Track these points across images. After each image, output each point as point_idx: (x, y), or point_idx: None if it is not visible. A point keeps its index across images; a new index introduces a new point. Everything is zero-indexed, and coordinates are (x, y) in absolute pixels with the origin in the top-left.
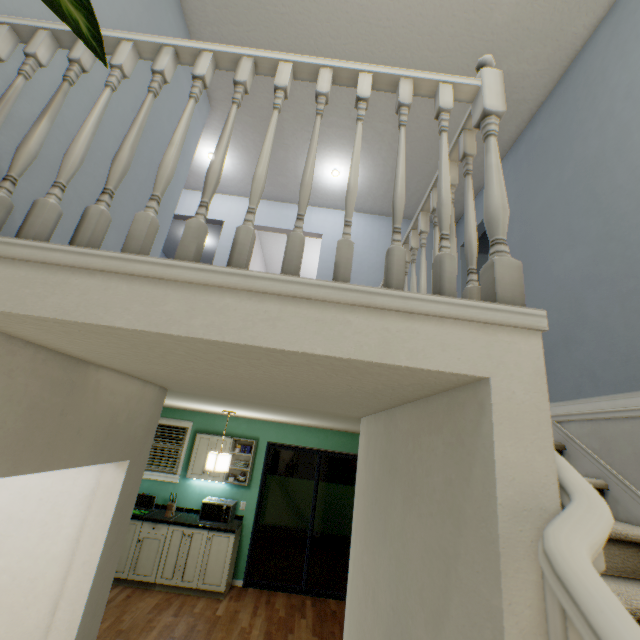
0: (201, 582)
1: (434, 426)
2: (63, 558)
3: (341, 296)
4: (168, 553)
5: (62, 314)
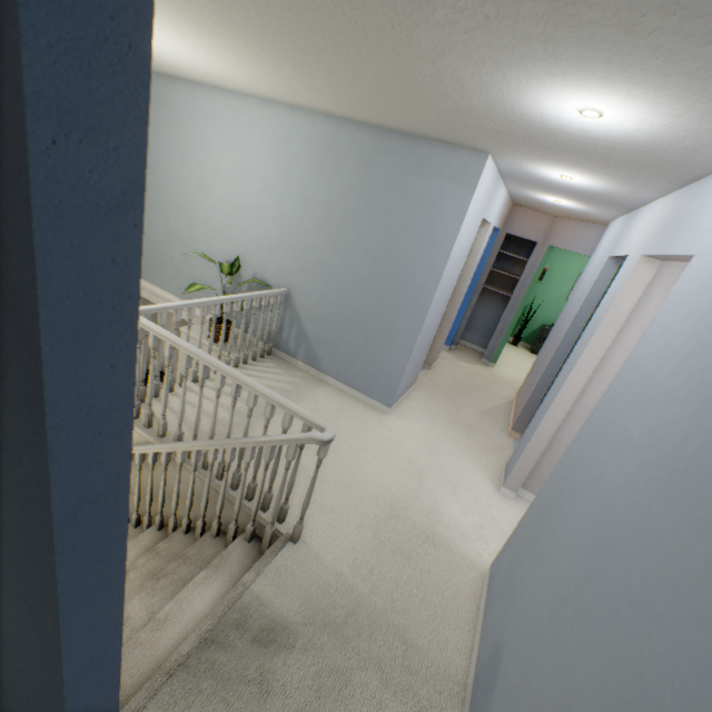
0: None
1: None
2: None
3: None
4: None
5: None
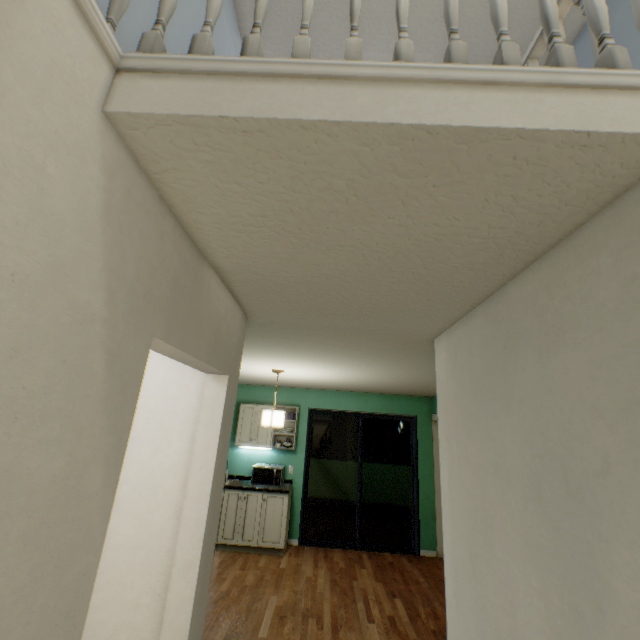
0: (261, 540)
1: (589, 251)
2: (177, 469)
3: (528, 78)
4: (226, 515)
5: (258, 114)
